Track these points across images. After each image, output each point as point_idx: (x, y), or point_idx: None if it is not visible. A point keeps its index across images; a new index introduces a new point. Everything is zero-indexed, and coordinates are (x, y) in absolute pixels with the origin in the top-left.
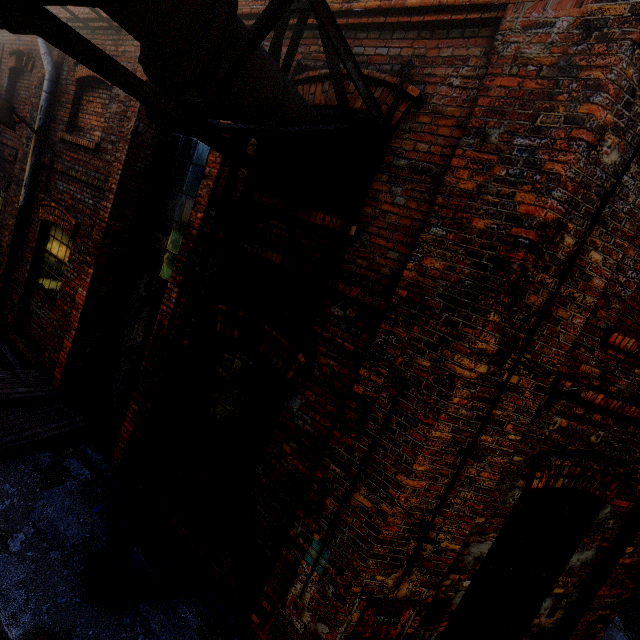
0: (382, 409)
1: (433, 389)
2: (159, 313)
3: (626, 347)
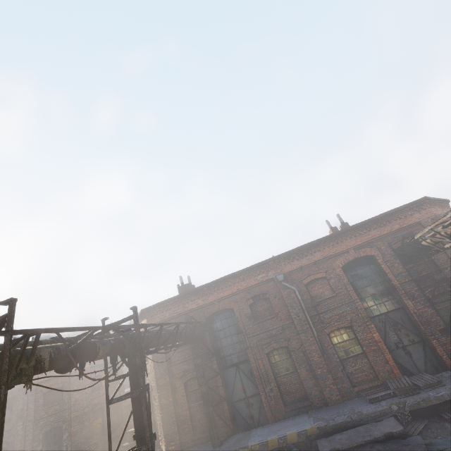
0: None
1: None
2: (411, 311)
3: None
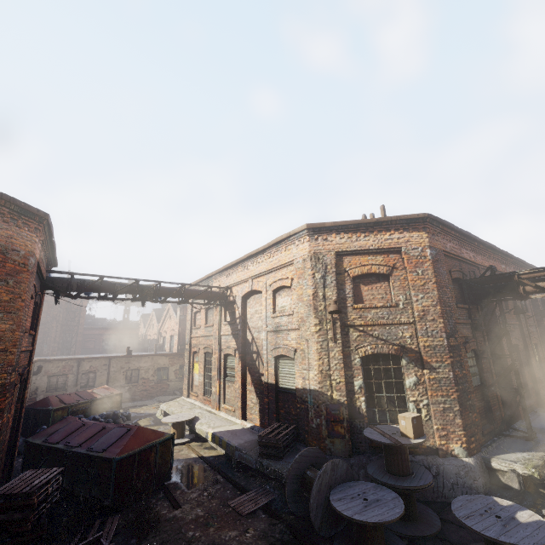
0: None
1: None
2: None
3: None
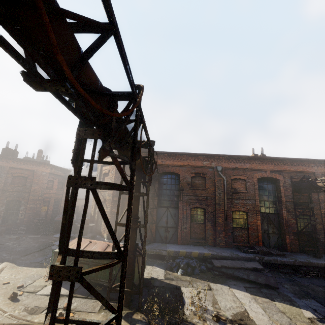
0: None
1: None
2: (283, 217)
3: None
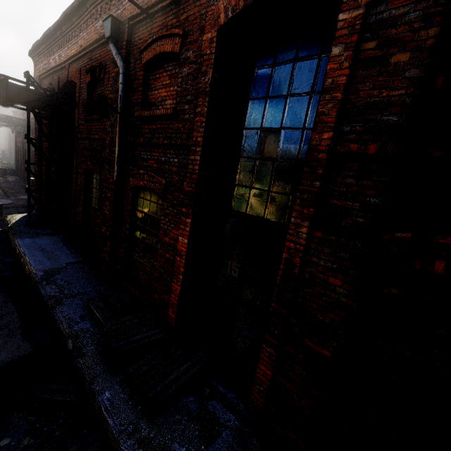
0: None
1: None
2: (284, 251)
3: None
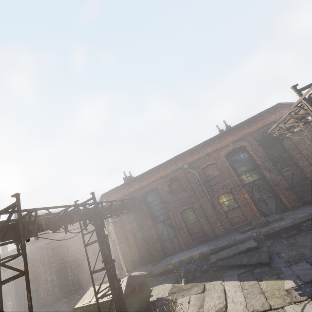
0: (309, 153)
1: (309, 146)
2: (267, 178)
3: (309, 133)
